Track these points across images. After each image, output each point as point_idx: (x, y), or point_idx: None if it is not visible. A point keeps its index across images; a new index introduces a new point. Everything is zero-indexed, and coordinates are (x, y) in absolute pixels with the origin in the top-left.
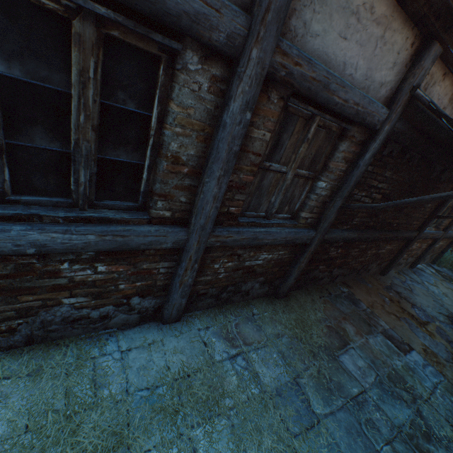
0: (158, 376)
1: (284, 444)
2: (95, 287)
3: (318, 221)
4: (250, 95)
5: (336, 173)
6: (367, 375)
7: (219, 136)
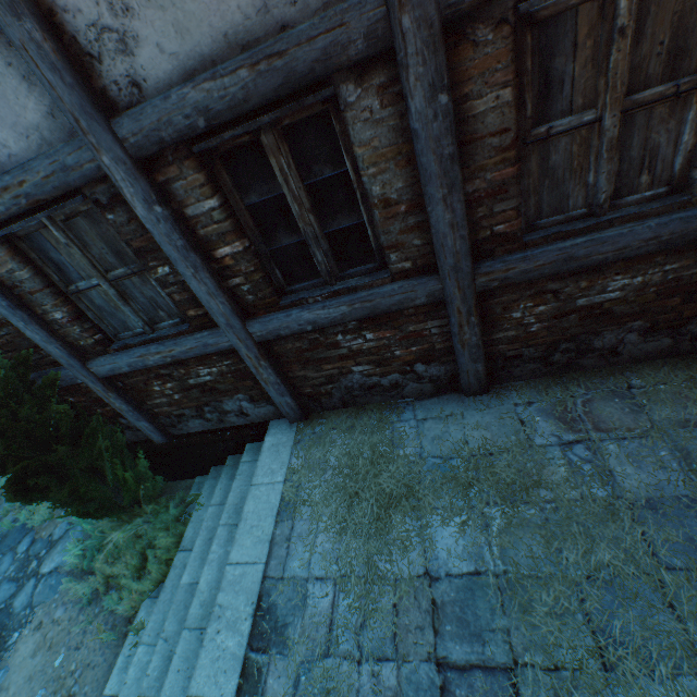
0: (453, 448)
1: (638, 569)
2: (373, 355)
3: None
4: (431, 73)
5: None
6: None
7: (416, 151)
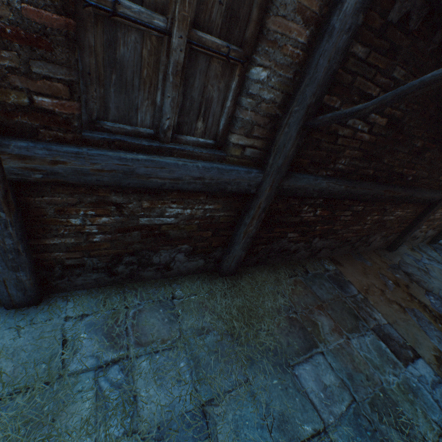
0: None
1: None
2: None
3: (267, 155)
4: None
5: (287, 50)
6: (336, 400)
7: None
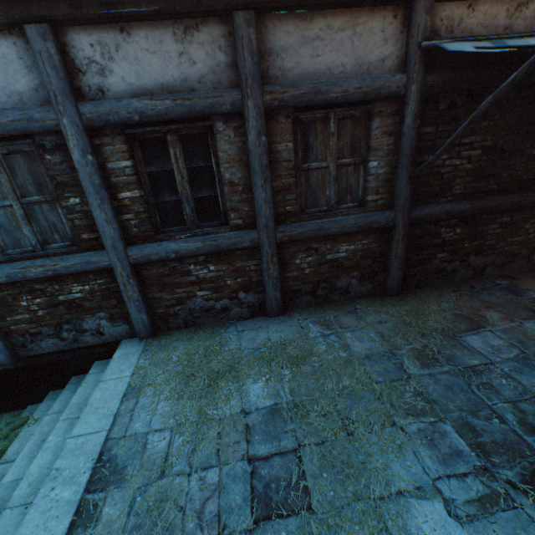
0: (262, 343)
1: (363, 385)
2: (212, 283)
3: (393, 201)
4: (259, 127)
5: (384, 149)
6: (503, 352)
7: (250, 159)
